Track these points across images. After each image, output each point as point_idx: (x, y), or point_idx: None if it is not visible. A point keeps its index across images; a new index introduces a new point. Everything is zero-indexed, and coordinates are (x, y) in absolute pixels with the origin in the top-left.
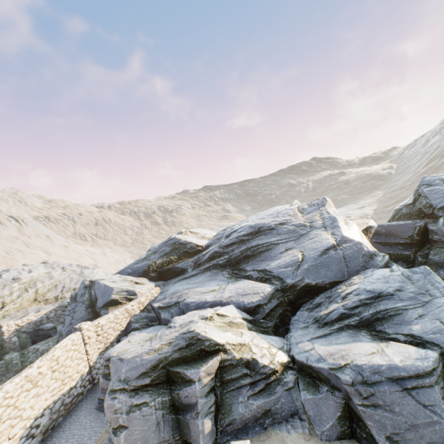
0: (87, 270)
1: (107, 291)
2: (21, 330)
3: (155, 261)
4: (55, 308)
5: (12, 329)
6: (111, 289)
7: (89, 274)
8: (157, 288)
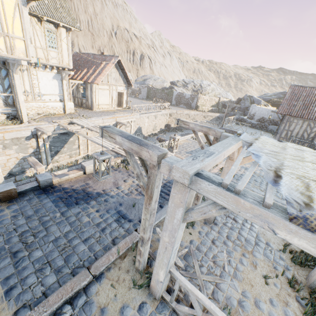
0: (228, 93)
1: (258, 101)
2: (221, 102)
3: (273, 98)
4: (229, 100)
5: (221, 100)
6: (260, 100)
7: (229, 95)
8: (275, 108)
